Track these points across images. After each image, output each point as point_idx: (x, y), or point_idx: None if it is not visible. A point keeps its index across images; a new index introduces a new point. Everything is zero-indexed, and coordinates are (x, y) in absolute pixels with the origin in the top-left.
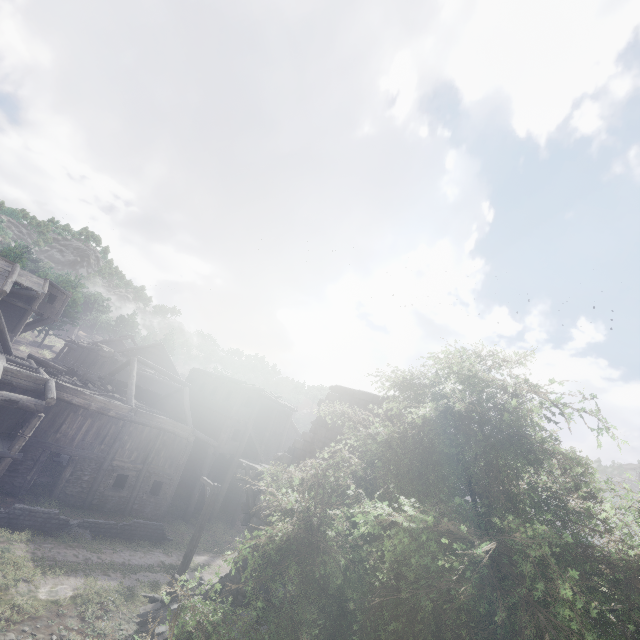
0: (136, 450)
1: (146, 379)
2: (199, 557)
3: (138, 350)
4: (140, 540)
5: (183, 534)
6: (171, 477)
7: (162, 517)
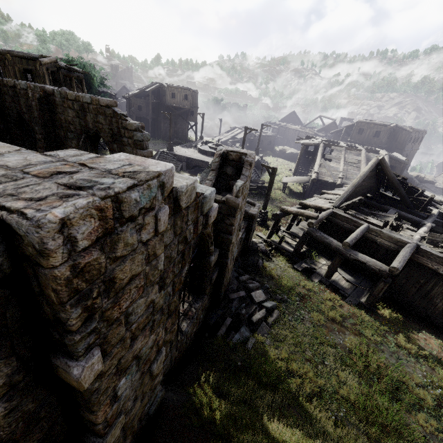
0: None
1: None
2: None
3: None
4: None
5: None
6: None
7: None
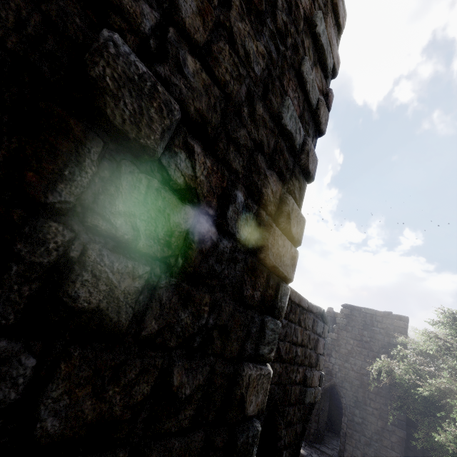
0: None
1: None
2: None
3: None
4: None
5: None
6: None
7: None
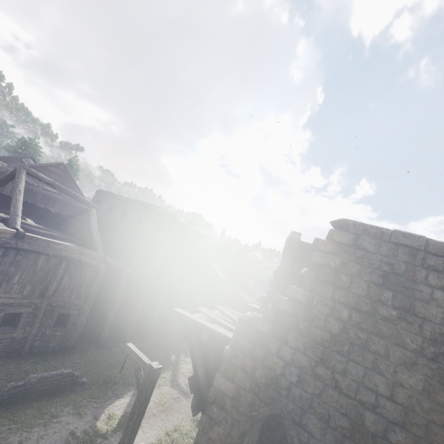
0: (29, 283)
1: (49, 198)
2: (119, 402)
3: (37, 168)
4: (41, 396)
5: (98, 365)
6: (80, 307)
7: (72, 347)
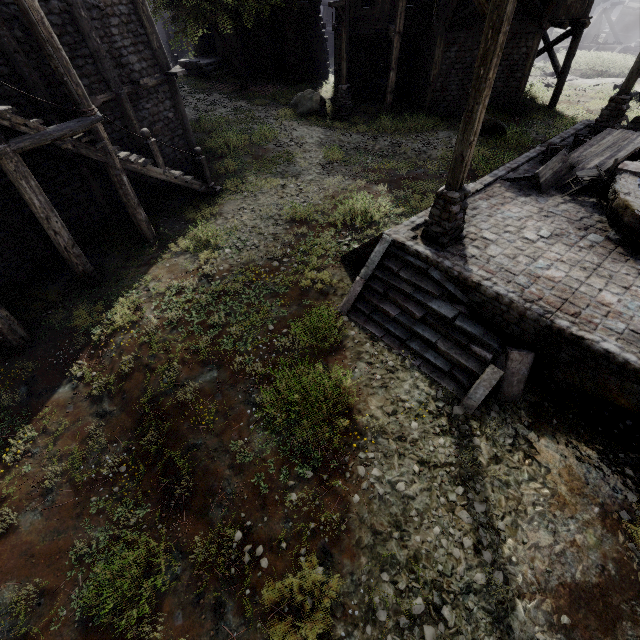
0: None
1: None
2: None
3: None
4: None
5: None
6: None
7: None
